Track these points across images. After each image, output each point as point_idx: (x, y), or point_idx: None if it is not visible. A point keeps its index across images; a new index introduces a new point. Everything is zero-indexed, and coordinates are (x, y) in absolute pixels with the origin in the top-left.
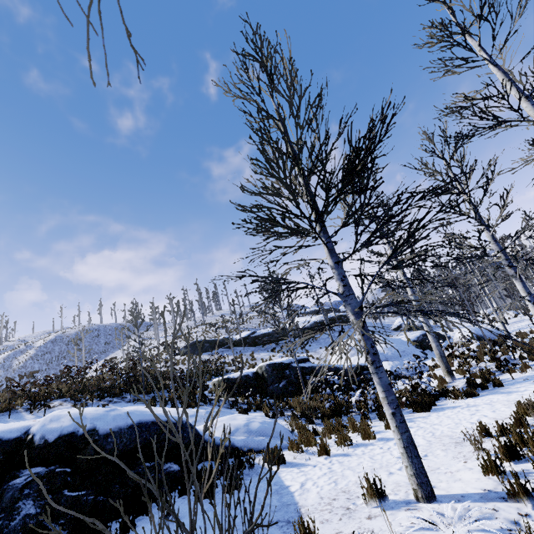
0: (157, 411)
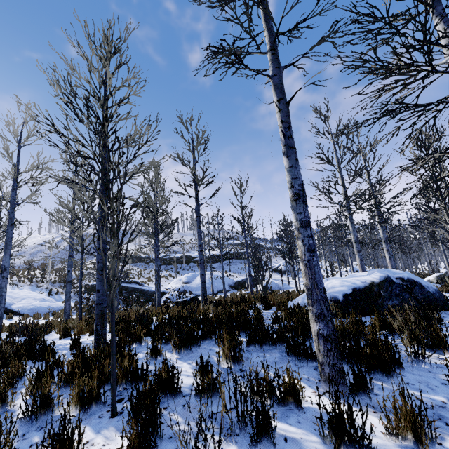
0: (17, 294)
